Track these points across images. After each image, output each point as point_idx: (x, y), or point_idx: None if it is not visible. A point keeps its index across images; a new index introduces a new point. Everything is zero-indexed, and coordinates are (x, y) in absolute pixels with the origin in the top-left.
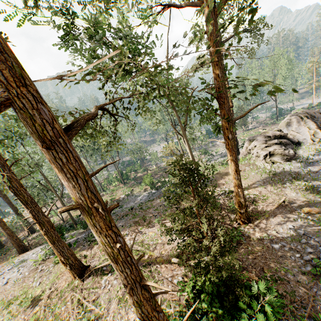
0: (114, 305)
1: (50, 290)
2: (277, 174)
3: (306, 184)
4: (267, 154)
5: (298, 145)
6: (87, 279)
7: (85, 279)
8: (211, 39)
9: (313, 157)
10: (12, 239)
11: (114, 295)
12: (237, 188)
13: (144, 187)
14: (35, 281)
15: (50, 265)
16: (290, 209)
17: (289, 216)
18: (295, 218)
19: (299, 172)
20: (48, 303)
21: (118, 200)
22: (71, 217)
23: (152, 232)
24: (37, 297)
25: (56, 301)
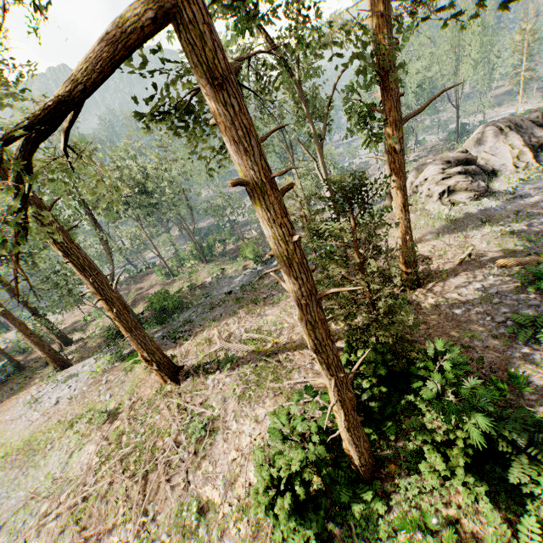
0: (233, 404)
1: (132, 401)
2: (459, 220)
3: (503, 229)
4: (445, 191)
5: (492, 176)
6: (183, 382)
7: (181, 382)
8: None
9: (515, 192)
10: (43, 351)
11: (230, 394)
12: (405, 234)
13: (243, 264)
14: (103, 394)
15: (119, 374)
16: (478, 265)
17: (477, 273)
18: (486, 275)
19: (492, 214)
20: (132, 415)
21: (202, 287)
22: (132, 313)
23: (272, 316)
24: (113, 412)
25: (145, 411)
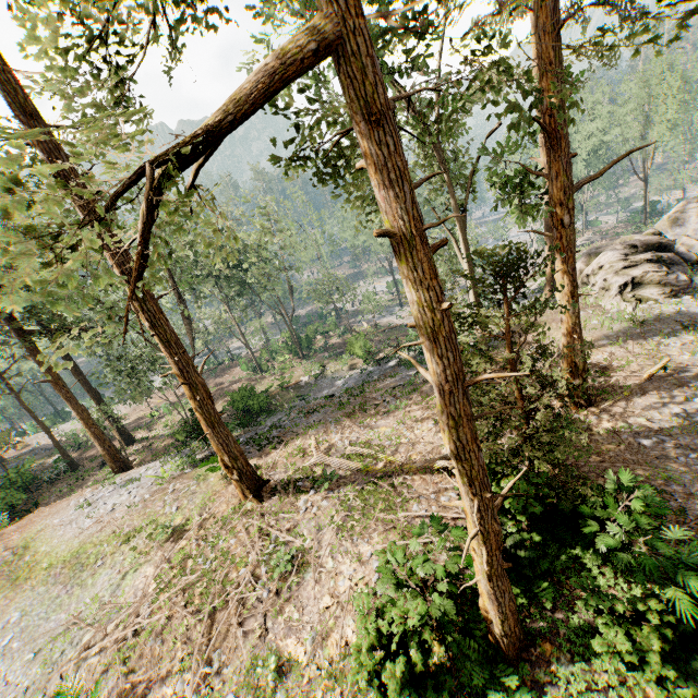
0: (330, 535)
1: (202, 517)
2: (647, 322)
3: None
4: (627, 283)
5: (696, 267)
6: (268, 500)
7: (265, 499)
8: (548, 5)
9: None
10: (102, 447)
11: (326, 521)
12: (572, 333)
13: (349, 363)
14: (168, 505)
15: (189, 482)
16: (676, 382)
17: (675, 393)
18: (688, 396)
19: (697, 317)
20: (202, 535)
21: (297, 387)
22: None
23: (385, 428)
24: (178, 528)
25: (218, 532)
